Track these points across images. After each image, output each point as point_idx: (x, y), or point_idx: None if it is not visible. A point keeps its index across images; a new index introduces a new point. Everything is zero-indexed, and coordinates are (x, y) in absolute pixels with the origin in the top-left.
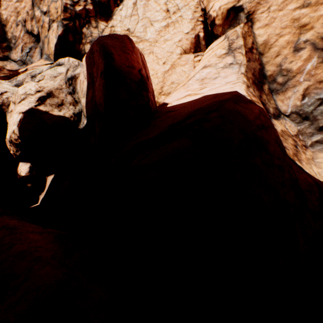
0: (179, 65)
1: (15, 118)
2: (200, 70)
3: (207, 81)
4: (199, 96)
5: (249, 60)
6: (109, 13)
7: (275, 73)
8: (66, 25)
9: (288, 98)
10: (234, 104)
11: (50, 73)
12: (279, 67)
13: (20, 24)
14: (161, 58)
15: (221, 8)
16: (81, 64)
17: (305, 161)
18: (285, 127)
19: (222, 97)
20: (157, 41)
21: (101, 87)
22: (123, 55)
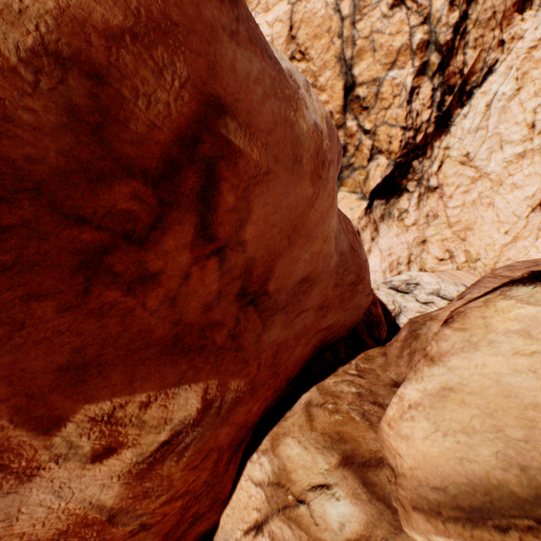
0: (522, 239)
1: None
2: None
3: None
4: None
5: None
6: (445, 118)
7: None
8: (397, 163)
9: None
10: None
11: None
12: None
13: None
14: (503, 223)
15: None
16: None
17: None
18: None
19: None
20: (501, 183)
21: None
22: None
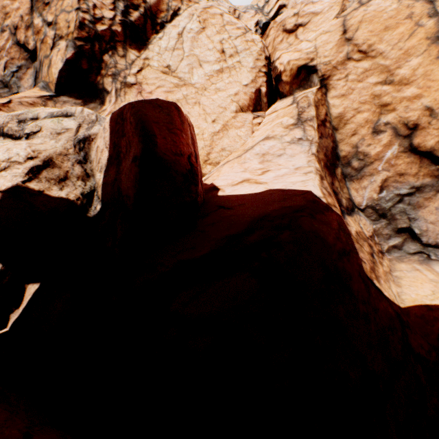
0: (234, 127)
1: None
2: (261, 141)
3: (270, 157)
4: (261, 188)
5: (321, 136)
6: (143, 39)
7: (350, 155)
8: (80, 47)
9: (364, 188)
10: (311, 219)
11: (51, 127)
12: (355, 148)
13: (7, 31)
14: (210, 114)
15: (290, 63)
16: (100, 120)
17: (383, 277)
18: (359, 225)
19: (294, 201)
20: (206, 89)
21: (132, 174)
22: (170, 136)
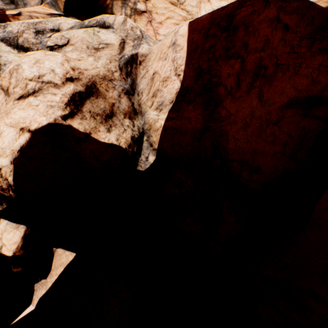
0: None
1: (6, 138)
2: None
3: None
4: None
5: None
6: None
7: None
8: None
9: None
10: None
11: (86, 39)
12: None
13: None
14: None
15: None
16: (145, 36)
17: None
18: None
19: None
20: None
21: (279, 130)
22: None
